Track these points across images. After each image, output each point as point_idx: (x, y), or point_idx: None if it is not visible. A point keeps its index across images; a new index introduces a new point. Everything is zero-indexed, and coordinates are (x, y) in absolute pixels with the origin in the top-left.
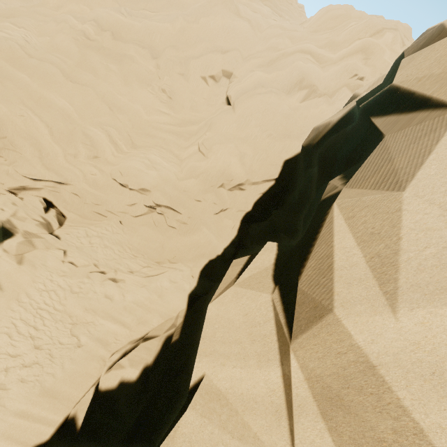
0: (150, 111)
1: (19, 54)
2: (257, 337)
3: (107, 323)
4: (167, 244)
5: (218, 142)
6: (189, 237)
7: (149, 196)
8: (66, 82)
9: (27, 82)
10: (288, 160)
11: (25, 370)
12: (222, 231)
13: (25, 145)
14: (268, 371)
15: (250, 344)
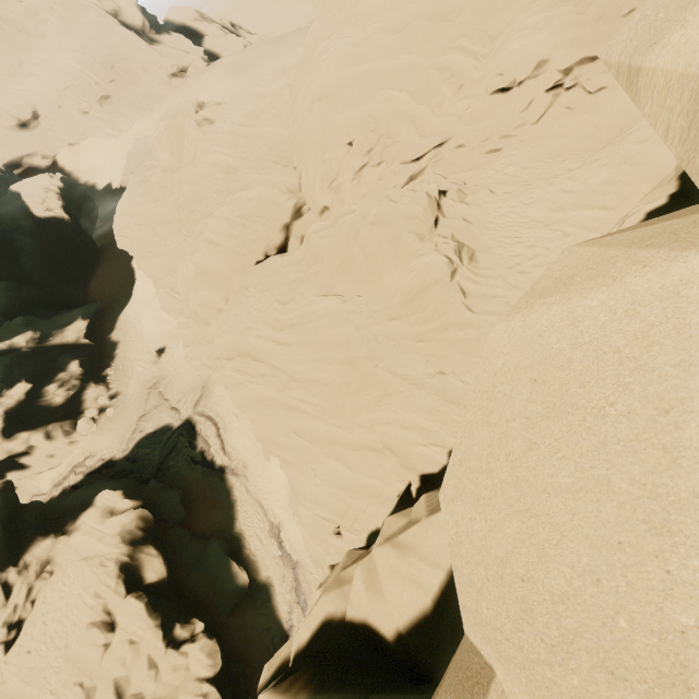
0: None
1: (351, 52)
2: None
3: (582, 212)
4: (601, 120)
5: None
6: None
7: (548, 71)
8: (395, 38)
9: (372, 68)
10: None
11: (533, 261)
12: None
13: (400, 127)
14: None
15: None
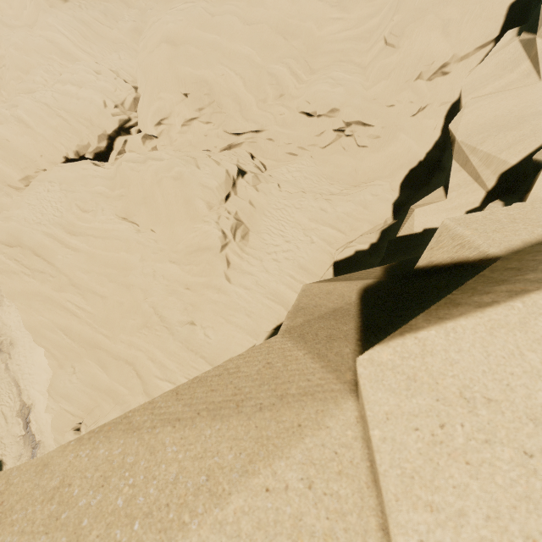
0: (322, 24)
1: (206, 17)
2: (508, 65)
3: (327, 228)
4: (359, 167)
5: (412, 21)
6: (383, 151)
7: (337, 117)
8: (244, 28)
9: (219, 42)
10: (514, 2)
11: (285, 254)
12: (422, 135)
13: (229, 103)
14: (519, 68)
15: (503, 71)
